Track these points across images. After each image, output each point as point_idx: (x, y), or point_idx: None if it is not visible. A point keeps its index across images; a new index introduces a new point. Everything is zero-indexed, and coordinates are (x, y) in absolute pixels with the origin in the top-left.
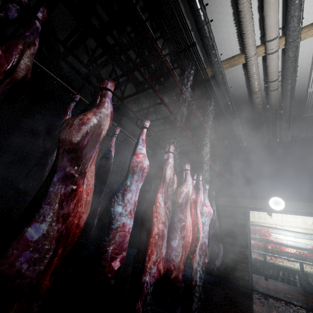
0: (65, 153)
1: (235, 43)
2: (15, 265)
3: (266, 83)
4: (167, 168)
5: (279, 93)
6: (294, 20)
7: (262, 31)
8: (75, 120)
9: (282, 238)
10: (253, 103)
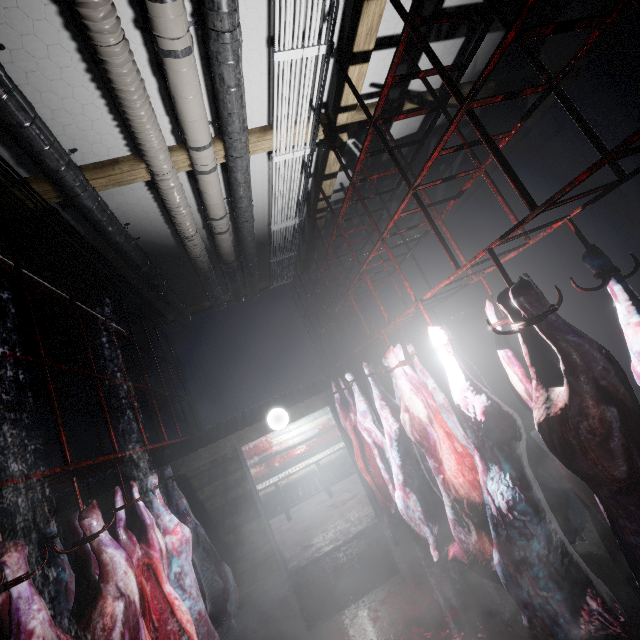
0: None
1: (112, 131)
2: None
3: (205, 216)
4: None
5: (230, 231)
6: (236, 121)
7: (173, 118)
8: None
9: (286, 438)
10: (189, 253)
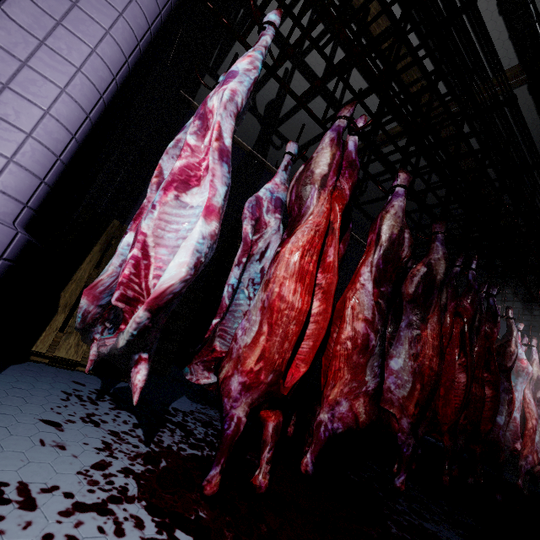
0: (499, 372)
1: None
2: (497, 435)
3: None
4: (532, 365)
5: None
6: None
7: None
8: (505, 351)
9: None
10: None
